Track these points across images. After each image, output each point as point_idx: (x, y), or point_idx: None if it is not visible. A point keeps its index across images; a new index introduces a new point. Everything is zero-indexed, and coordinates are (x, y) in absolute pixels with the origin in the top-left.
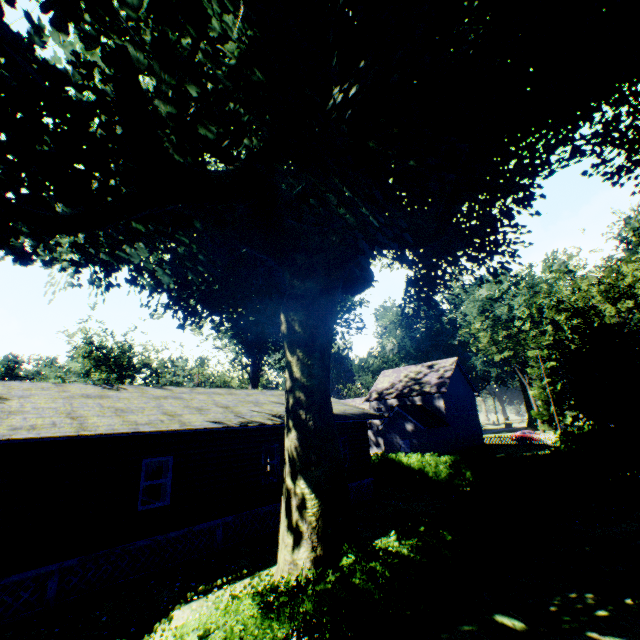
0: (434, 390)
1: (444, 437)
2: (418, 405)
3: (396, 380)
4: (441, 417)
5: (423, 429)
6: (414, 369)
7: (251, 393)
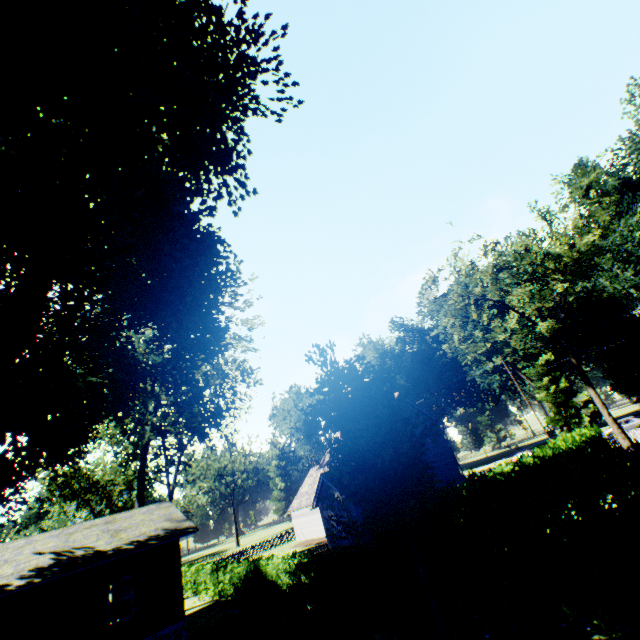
0: None
1: None
2: None
3: None
4: None
5: None
6: None
7: (35, 540)
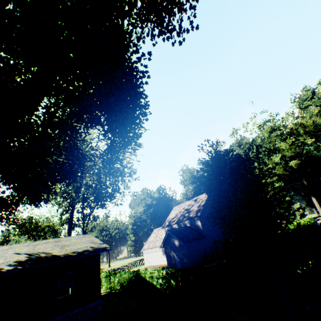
0: (194, 215)
1: (202, 246)
2: (186, 226)
3: (178, 211)
4: (200, 232)
5: (183, 243)
6: (188, 203)
7: (14, 247)
